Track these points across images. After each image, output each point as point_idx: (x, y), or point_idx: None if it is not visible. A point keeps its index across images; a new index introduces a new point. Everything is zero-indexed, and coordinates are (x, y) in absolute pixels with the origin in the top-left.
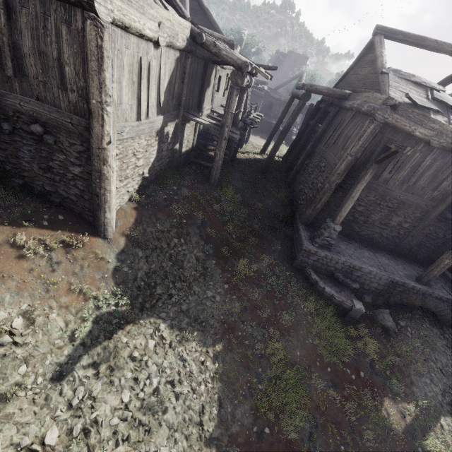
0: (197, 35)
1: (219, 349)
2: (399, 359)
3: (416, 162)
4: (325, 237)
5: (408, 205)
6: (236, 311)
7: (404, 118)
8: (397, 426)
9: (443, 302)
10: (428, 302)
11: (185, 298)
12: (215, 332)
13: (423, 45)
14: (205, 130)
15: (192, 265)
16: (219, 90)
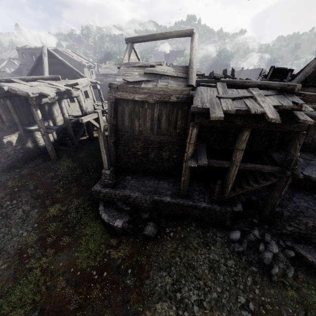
0: (2, 89)
1: (4, 268)
2: (147, 259)
3: (151, 115)
4: (104, 180)
5: (166, 143)
6: (33, 240)
7: (125, 92)
8: (112, 312)
9: (195, 208)
10: (185, 211)
11: (1, 237)
12: (8, 257)
13: (155, 38)
14: (65, 127)
15: (18, 216)
16: (76, 101)
